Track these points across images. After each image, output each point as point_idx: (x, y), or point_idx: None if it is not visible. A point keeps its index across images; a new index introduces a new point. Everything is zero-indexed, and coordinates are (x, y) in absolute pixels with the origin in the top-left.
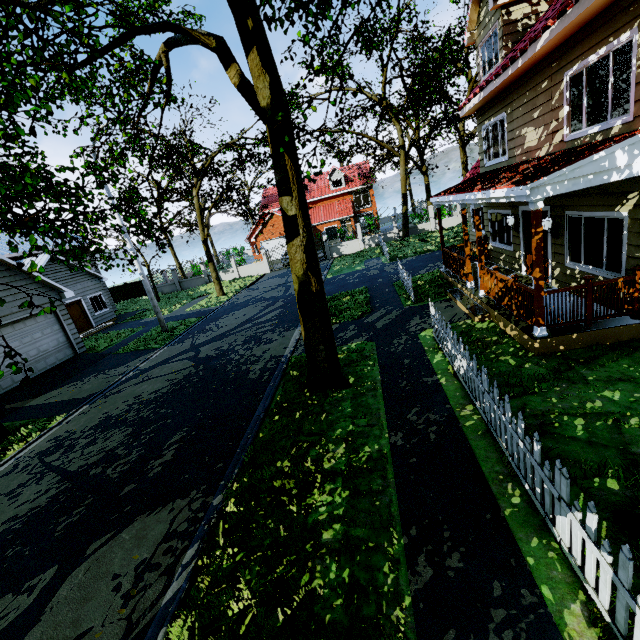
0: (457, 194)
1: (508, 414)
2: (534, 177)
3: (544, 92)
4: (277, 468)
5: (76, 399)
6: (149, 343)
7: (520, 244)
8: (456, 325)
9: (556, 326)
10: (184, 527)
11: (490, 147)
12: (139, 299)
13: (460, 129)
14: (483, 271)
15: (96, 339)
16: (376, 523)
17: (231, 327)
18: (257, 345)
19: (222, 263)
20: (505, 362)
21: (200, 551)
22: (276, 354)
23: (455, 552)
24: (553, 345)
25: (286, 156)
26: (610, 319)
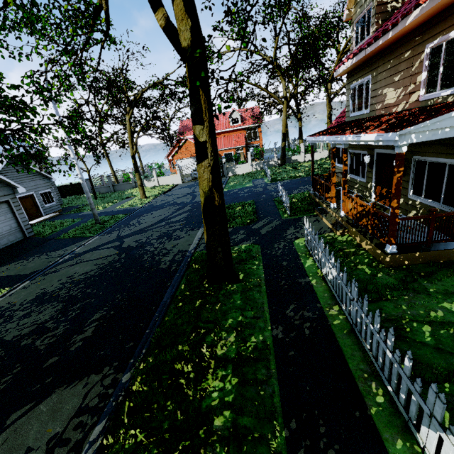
0: (330, 135)
1: (377, 325)
2: (402, 126)
3: (406, 60)
4: (178, 351)
5: (20, 275)
6: (85, 232)
7: (372, 177)
8: (322, 236)
9: (404, 245)
10: (95, 402)
11: (355, 102)
12: (81, 196)
13: (328, 88)
14: (345, 196)
15: (44, 226)
16: (261, 413)
17: (149, 224)
18: (168, 240)
19: (146, 173)
20: (362, 270)
21: (106, 429)
22: (183, 249)
23: (330, 449)
24: (400, 260)
25: (201, 91)
26: (444, 242)
